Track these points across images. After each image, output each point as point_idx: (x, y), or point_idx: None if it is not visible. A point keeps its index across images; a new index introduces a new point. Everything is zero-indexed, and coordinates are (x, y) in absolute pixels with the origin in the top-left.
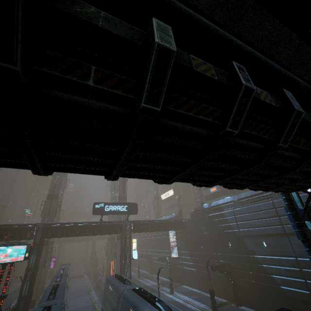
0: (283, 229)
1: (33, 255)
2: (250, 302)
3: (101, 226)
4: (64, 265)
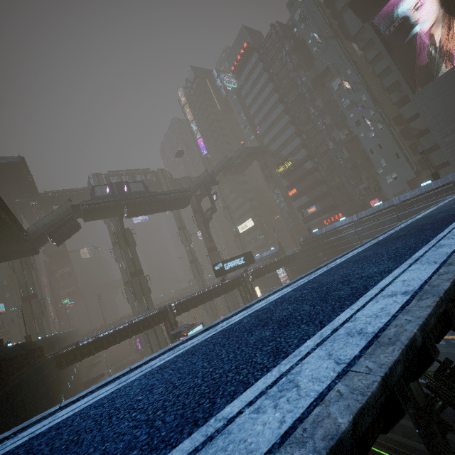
0: None
1: None
2: None
3: (223, 286)
4: None
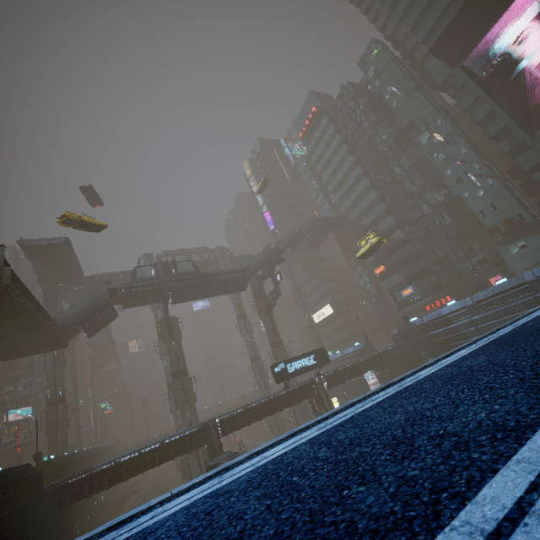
0: None
1: None
2: None
3: (287, 395)
4: None
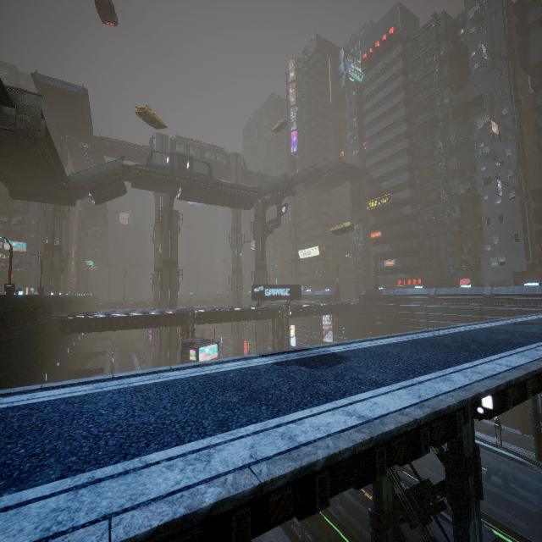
0: None
1: None
2: None
3: (257, 311)
4: None
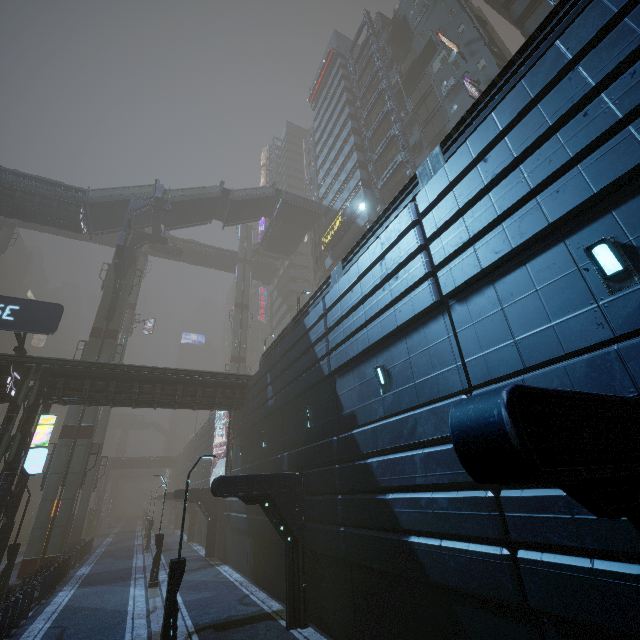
0: (434, 288)
1: None
2: (330, 610)
3: None
4: None
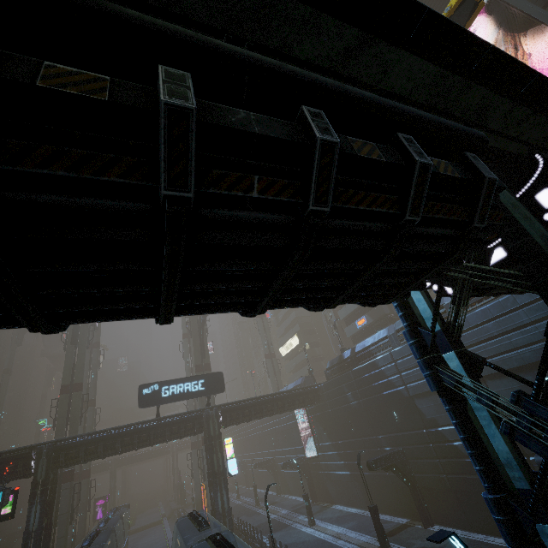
0: None
1: (36, 506)
2: (447, 514)
3: (162, 426)
4: (112, 510)
